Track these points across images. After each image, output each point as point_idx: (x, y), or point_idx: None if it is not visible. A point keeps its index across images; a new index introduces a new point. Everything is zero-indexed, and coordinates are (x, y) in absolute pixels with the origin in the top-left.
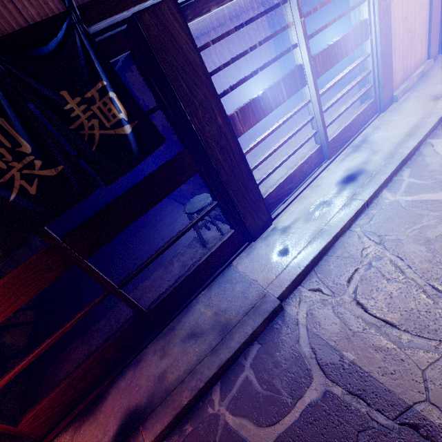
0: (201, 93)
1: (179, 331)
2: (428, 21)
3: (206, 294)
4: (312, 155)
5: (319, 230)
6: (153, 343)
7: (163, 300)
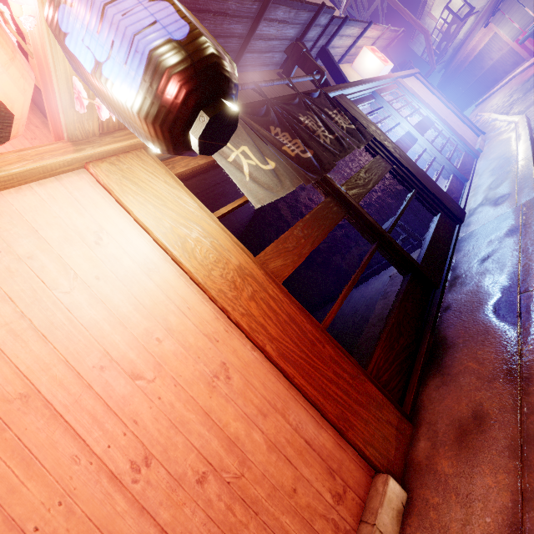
0: (373, 127)
1: (465, 272)
2: (460, 120)
3: (459, 254)
4: (453, 179)
5: (515, 178)
6: (445, 296)
7: (425, 257)
